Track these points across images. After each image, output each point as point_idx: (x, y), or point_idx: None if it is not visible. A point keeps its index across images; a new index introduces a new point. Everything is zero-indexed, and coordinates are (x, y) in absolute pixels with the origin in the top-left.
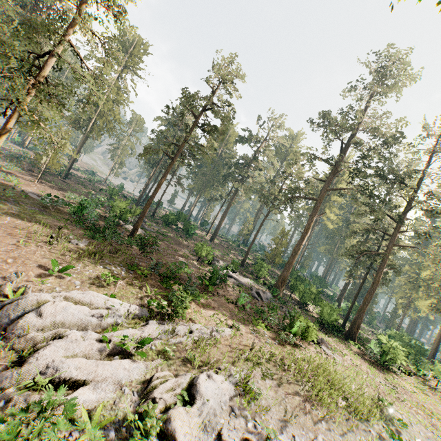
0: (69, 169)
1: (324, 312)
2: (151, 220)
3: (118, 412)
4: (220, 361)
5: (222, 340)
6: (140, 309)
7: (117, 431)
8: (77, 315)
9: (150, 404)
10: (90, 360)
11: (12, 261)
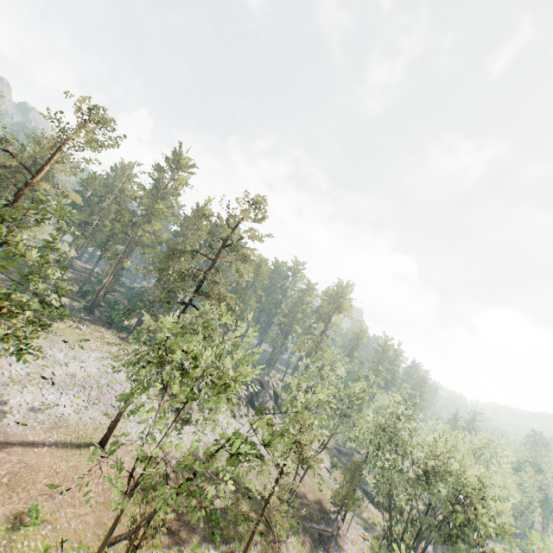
0: None
1: (113, 317)
2: None
3: None
4: None
5: None
6: None
7: None
8: None
9: None
10: None
11: None
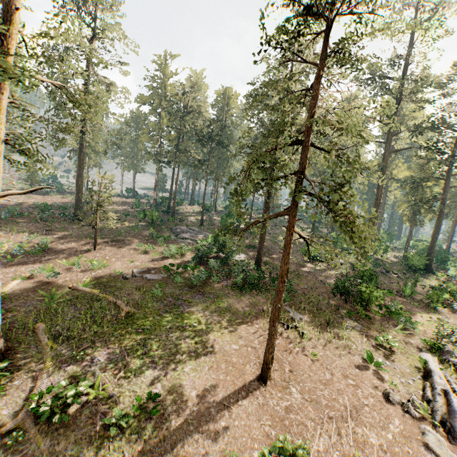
0: (81, 207)
1: (414, 261)
2: (212, 232)
3: None
4: None
5: None
6: (430, 354)
7: None
8: None
9: None
10: None
11: (352, 381)
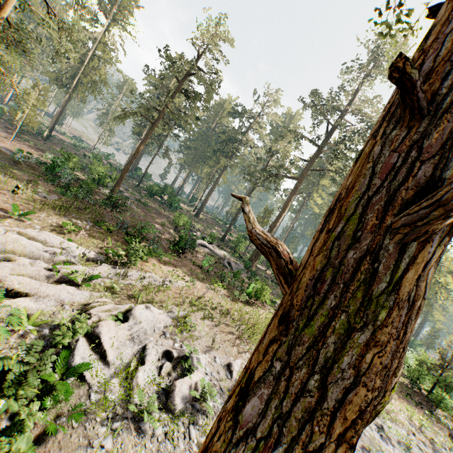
0: (51, 131)
1: None
2: (135, 190)
3: (56, 319)
4: (165, 302)
5: (174, 289)
6: (97, 255)
7: (51, 331)
8: (29, 248)
9: (83, 315)
10: (35, 281)
11: None
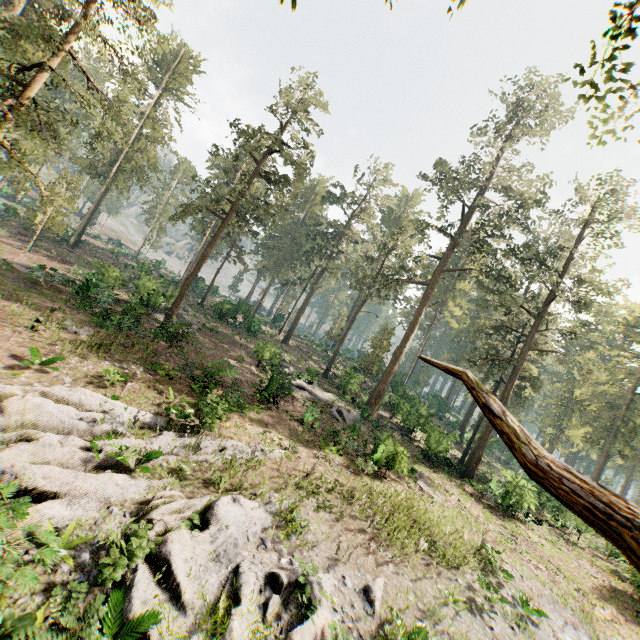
0: (81, 235)
1: (431, 439)
2: (197, 310)
3: (99, 533)
4: (258, 486)
5: (269, 463)
6: (155, 418)
7: (94, 554)
8: (57, 416)
9: (142, 524)
10: (67, 470)
11: None
